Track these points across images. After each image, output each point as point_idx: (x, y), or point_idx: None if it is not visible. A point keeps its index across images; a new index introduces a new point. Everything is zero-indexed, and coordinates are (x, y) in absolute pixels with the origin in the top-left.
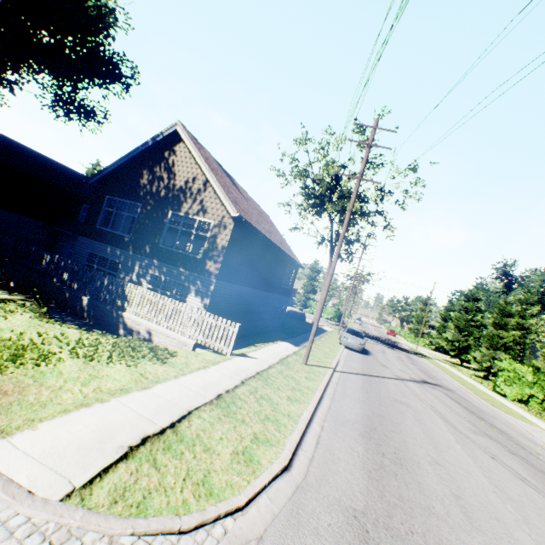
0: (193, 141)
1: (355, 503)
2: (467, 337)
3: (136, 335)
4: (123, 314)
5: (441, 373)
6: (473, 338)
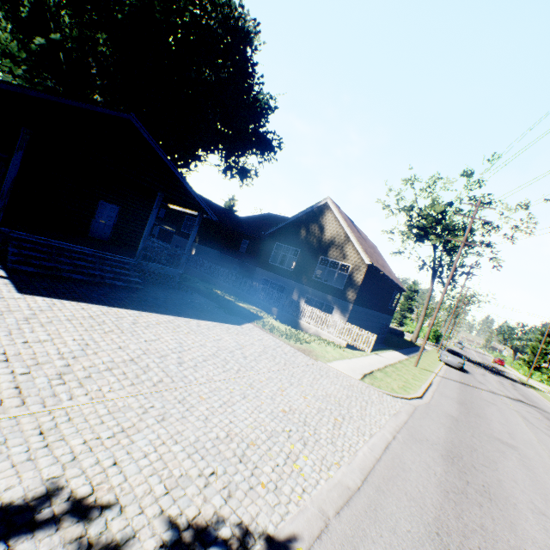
0: (338, 210)
1: (452, 415)
2: None
3: (308, 334)
4: (299, 321)
5: (546, 402)
6: None
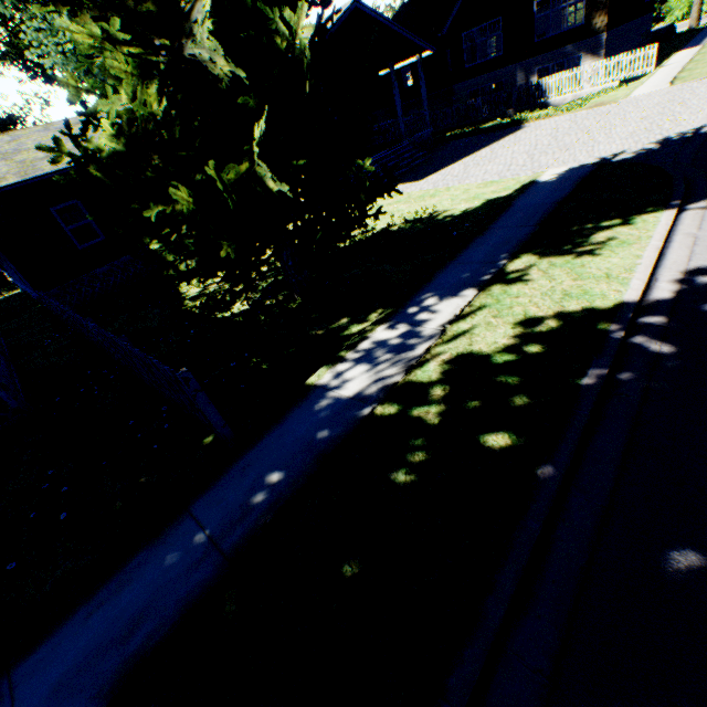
0: None
1: None
2: None
3: None
4: (547, 103)
5: None
6: None
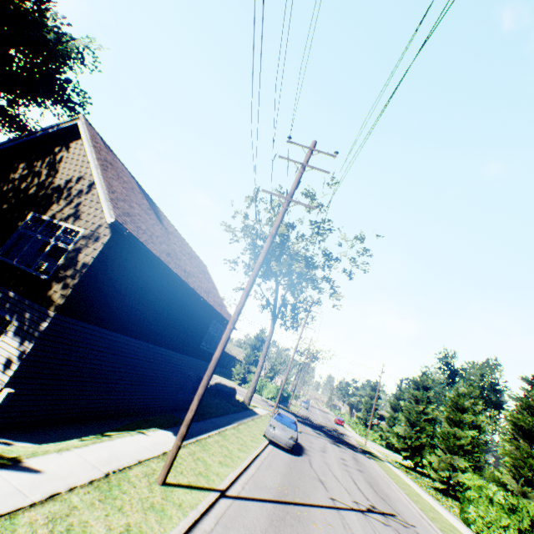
0: (95, 139)
1: None
2: (420, 433)
3: None
4: None
5: (394, 486)
6: (425, 435)
